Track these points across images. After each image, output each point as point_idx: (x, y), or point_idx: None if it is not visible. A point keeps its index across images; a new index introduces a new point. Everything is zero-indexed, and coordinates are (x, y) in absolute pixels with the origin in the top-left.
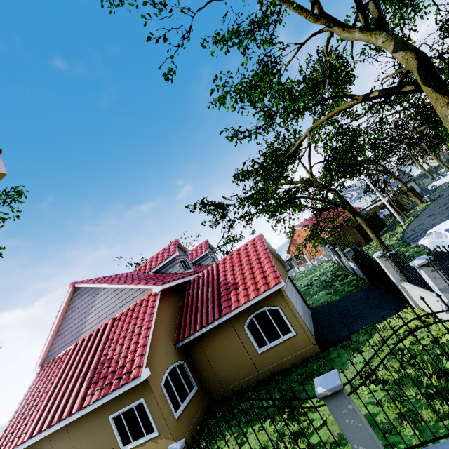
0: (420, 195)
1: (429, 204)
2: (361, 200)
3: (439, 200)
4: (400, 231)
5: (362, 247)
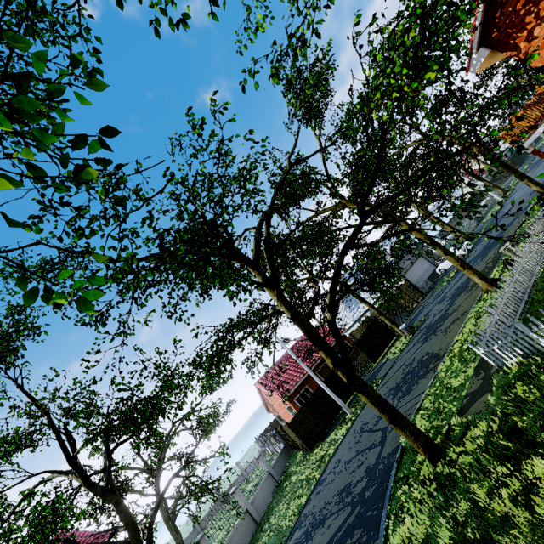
0: (423, 292)
1: (402, 349)
2: (365, 293)
3: (410, 345)
4: (328, 455)
5: (309, 453)
